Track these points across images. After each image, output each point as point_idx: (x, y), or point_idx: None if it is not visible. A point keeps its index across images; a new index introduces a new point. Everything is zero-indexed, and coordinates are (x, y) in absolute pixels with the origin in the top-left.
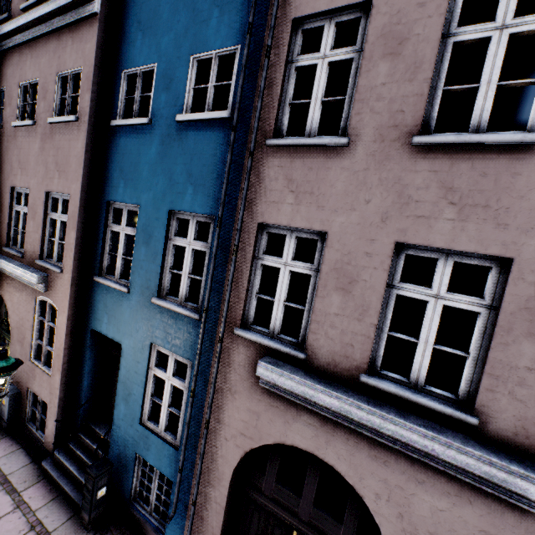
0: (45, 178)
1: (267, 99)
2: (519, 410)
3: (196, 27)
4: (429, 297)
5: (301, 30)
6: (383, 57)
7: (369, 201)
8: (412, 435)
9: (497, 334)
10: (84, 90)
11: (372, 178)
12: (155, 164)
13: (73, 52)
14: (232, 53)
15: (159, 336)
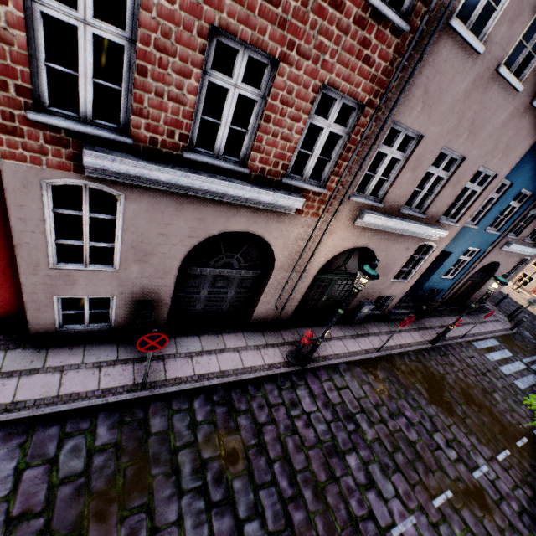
0: (489, 154)
1: None
2: None
3: None
4: None
5: None
6: None
7: None
8: (527, 250)
9: None
10: None
11: None
12: None
13: None
14: None
15: (475, 244)
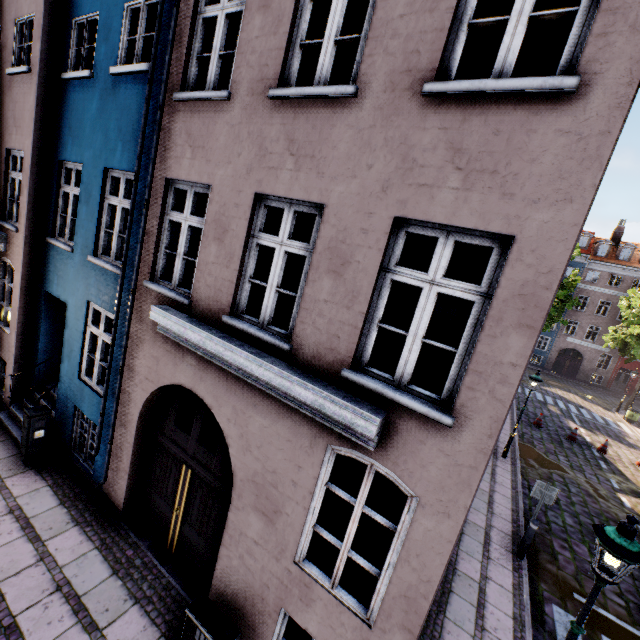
0: (6, 134)
1: (178, 51)
2: (317, 337)
3: None
4: (276, 244)
5: None
6: (258, 9)
7: (240, 154)
8: (241, 359)
9: (310, 273)
10: (36, 39)
11: (244, 132)
12: (96, 120)
13: None
14: (157, 2)
15: (93, 293)
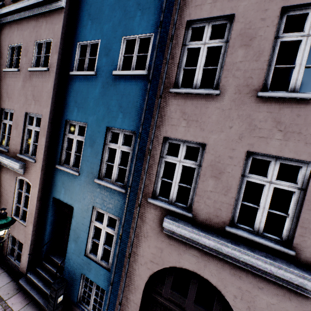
0: (25, 104)
1: (170, 65)
2: None
3: (126, 20)
4: (265, 182)
5: (191, 27)
6: (240, 46)
7: (231, 127)
8: (258, 262)
9: (305, 204)
10: (53, 52)
11: (233, 114)
12: (98, 99)
13: (46, 29)
14: (148, 37)
15: (98, 202)
